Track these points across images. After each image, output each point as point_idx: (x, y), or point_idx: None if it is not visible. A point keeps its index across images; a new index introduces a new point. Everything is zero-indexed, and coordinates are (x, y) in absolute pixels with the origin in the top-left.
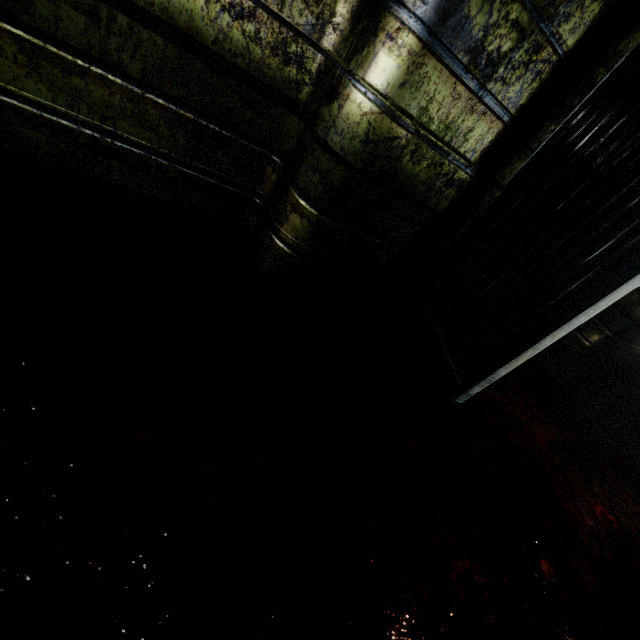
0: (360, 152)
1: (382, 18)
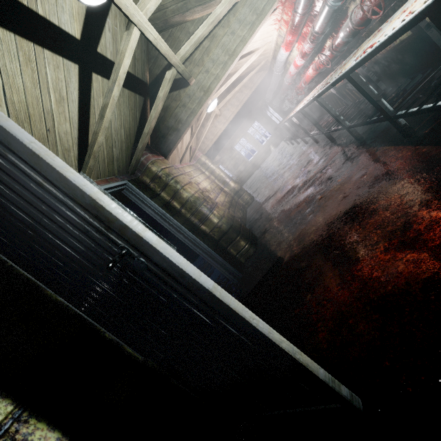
0: None
1: None
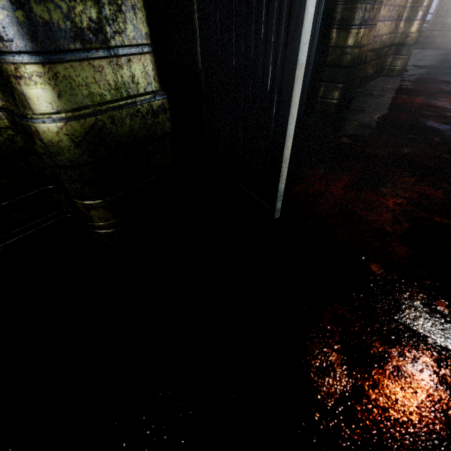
0: (82, 153)
1: (0, 69)
